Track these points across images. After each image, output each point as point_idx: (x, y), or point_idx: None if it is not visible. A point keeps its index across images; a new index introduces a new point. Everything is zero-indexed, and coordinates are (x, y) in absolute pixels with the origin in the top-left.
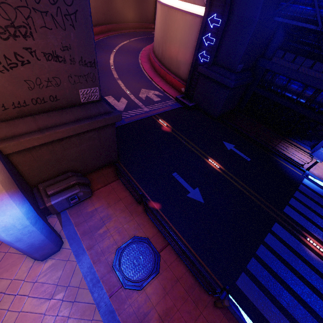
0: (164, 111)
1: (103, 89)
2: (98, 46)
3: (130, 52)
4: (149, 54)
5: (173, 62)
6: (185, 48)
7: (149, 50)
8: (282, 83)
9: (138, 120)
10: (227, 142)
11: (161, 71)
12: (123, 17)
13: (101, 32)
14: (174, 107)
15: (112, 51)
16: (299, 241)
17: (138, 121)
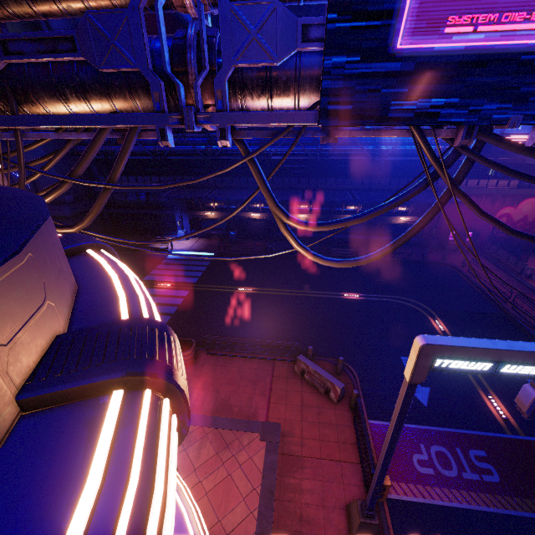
0: None
1: None
2: None
3: None
4: None
5: None
6: None
7: None
8: (122, 198)
9: None
10: None
11: None
12: None
13: None
14: None
15: None
16: (152, 289)
17: None
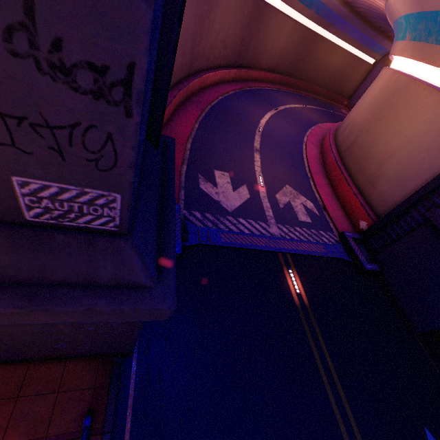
0: (308, 254)
1: (223, 156)
2: (258, 95)
3: (298, 120)
4: (325, 136)
5: (367, 168)
6: (413, 157)
7: (326, 130)
8: None
9: (247, 248)
10: (438, 437)
11: (335, 171)
12: (312, 76)
13: (273, 81)
14: (332, 254)
15: (273, 108)
16: None
17: (246, 250)
